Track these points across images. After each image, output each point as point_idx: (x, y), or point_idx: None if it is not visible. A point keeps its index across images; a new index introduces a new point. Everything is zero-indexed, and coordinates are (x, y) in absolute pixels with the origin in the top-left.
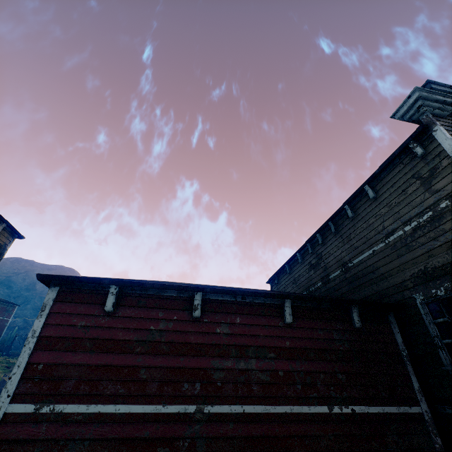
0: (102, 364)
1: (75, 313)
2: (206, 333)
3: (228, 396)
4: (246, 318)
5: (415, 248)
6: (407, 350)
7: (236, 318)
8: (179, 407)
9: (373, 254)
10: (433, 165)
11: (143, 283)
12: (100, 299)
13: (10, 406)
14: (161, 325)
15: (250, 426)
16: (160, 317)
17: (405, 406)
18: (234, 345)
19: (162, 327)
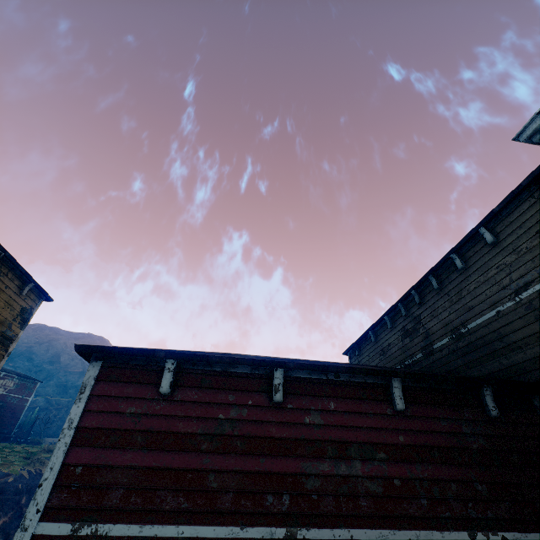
0: (159, 467)
1: (122, 396)
2: (292, 424)
3: (328, 515)
4: (342, 403)
5: None
6: None
7: (330, 403)
8: (262, 530)
9: (498, 316)
10: None
11: (208, 356)
12: (153, 378)
13: (39, 525)
14: (232, 413)
15: None
16: (231, 401)
17: None
18: (330, 441)
19: (233, 415)
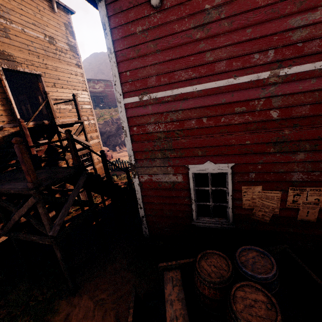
0: (170, 59)
1: (129, 22)
2: None
3: (311, 54)
4: None
5: None
6: None
7: None
8: (250, 76)
9: None
10: None
11: None
12: None
13: (124, 100)
14: (216, 0)
15: None
16: None
17: None
18: None
19: (218, 1)
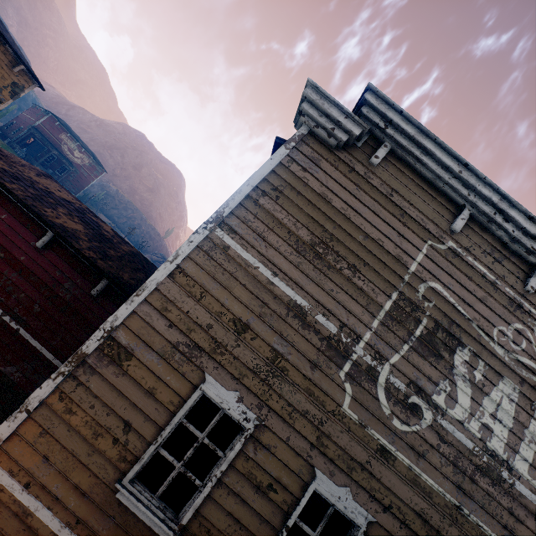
0: None
1: None
2: None
3: None
4: (12, 219)
5: None
6: None
7: (4, 215)
8: None
9: None
10: None
11: None
12: None
13: None
14: None
15: None
16: None
17: (62, 363)
18: None
19: None
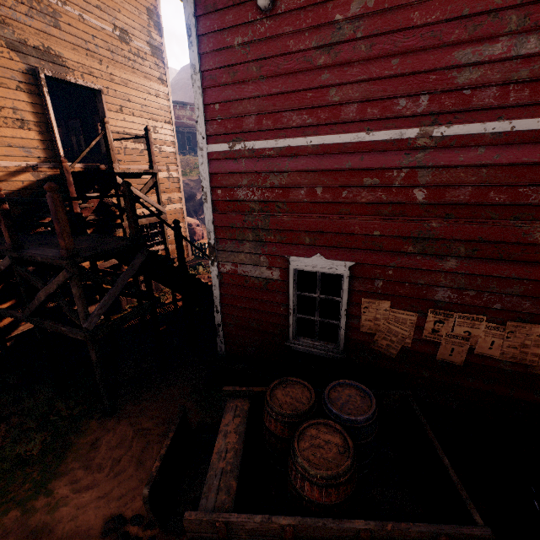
0: (278, 92)
1: (224, 28)
2: None
3: (482, 109)
4: None
5: None
6: None
7: None
8: (390, 133)
9: None
10: None
11: None
12: None
13: (209, 147)
14: (353, 9)
15: (520, 150)
16: None
17: None
18: (519, 6)
19: (354, 11)
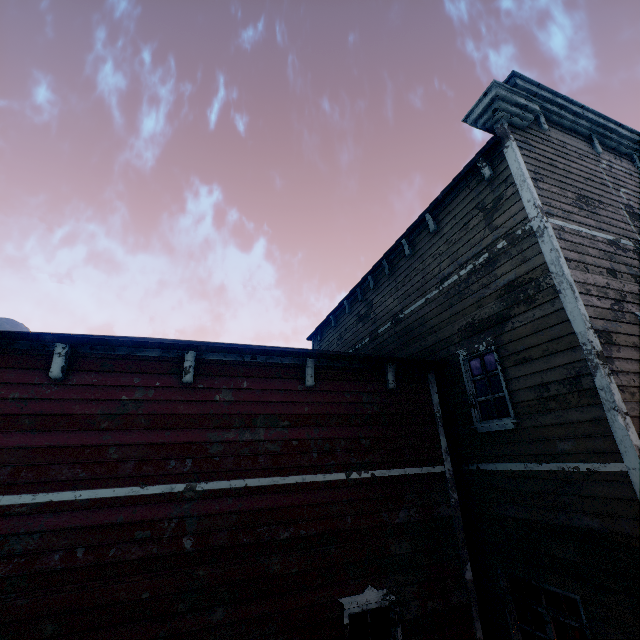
0: (52, 446)
1: (1, 382)
2: (201, 402)
3: (228, 471)
4: (255, 382)
5: (467, 296)
6: (444, 411)
7: (243, 383)
8: (163, 487)
9: (426, 303)
10: (499, 194)
11: (108, 340)
12: (42, 363)
13: None
14: (137, 394)
15: (253, 499)
16: (136, 384)
17: (429, 466)
18: (239, 414)
19: (138, 396)
